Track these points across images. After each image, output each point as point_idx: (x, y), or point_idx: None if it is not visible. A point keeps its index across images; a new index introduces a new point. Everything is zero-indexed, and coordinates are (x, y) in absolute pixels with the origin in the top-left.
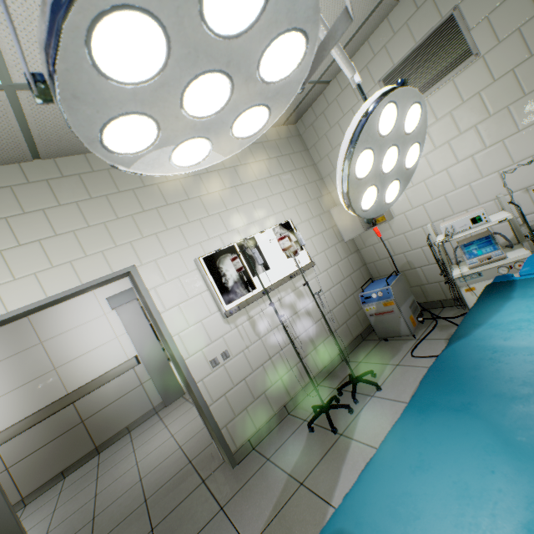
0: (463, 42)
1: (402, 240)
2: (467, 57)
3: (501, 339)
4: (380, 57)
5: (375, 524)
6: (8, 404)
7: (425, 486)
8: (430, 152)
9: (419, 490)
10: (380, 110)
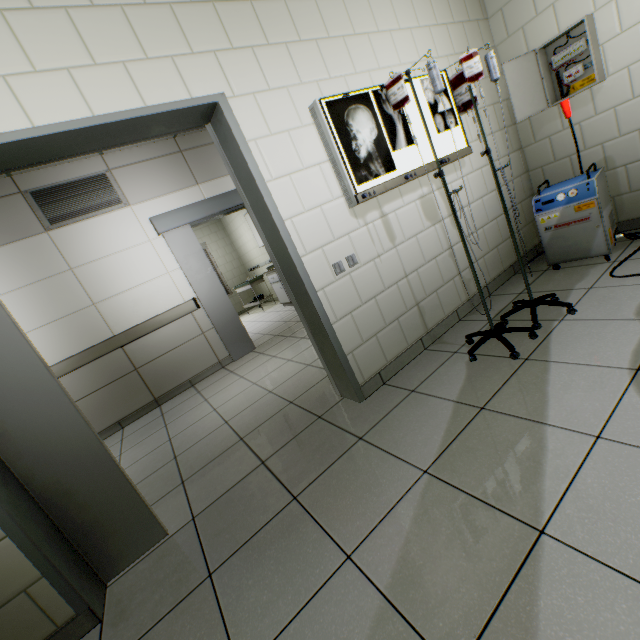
0: None
1: (607, 121)
2: None
3: None
4: None
5: None
6: (42, 341)
7: None
8: None
9: None
10: None
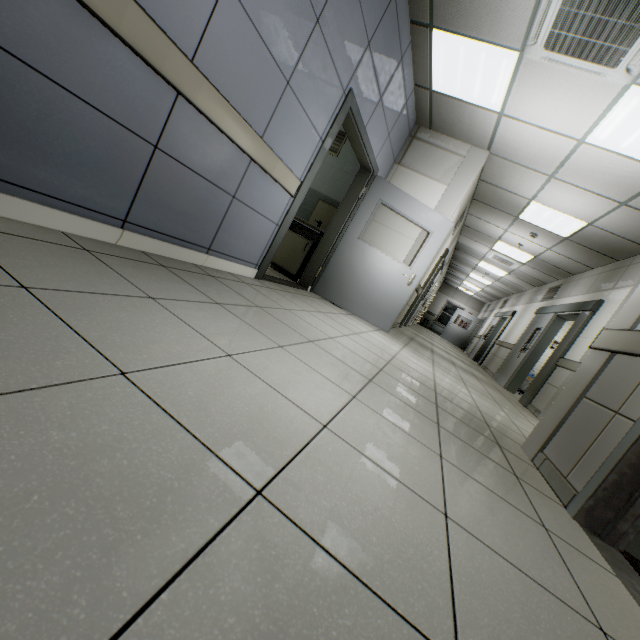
0: None
1: None
2: None
3: None
4: None
5: None
6: None
7: None
8: None
9: None
10: None
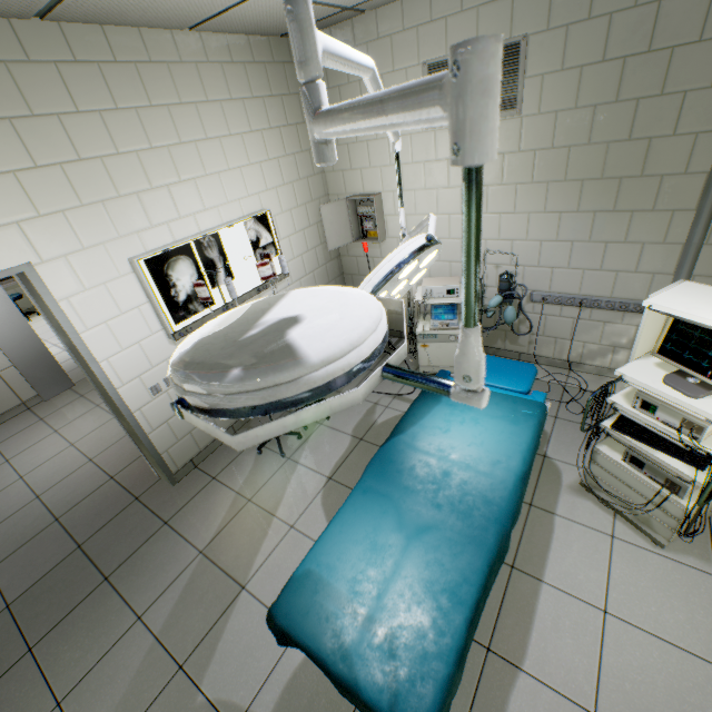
0: (515, 88)
1: None
2: (511, 107)
3: (422, 441)
4: (436, 30)
5: (328, 564)
6: None
7: (357, 544)
8: (443, 188)
9: (353, 545)
10: (405, 268)
